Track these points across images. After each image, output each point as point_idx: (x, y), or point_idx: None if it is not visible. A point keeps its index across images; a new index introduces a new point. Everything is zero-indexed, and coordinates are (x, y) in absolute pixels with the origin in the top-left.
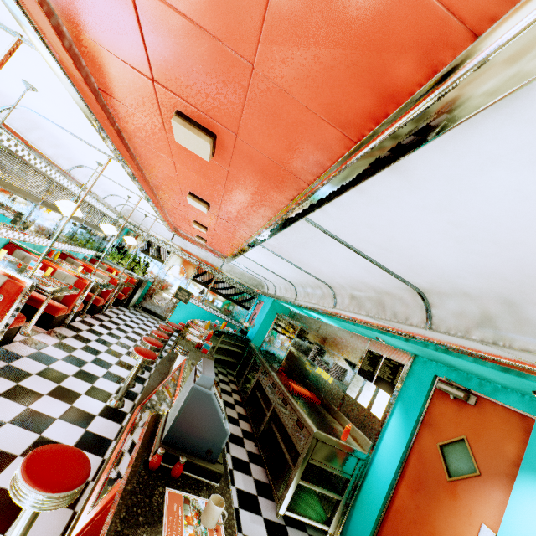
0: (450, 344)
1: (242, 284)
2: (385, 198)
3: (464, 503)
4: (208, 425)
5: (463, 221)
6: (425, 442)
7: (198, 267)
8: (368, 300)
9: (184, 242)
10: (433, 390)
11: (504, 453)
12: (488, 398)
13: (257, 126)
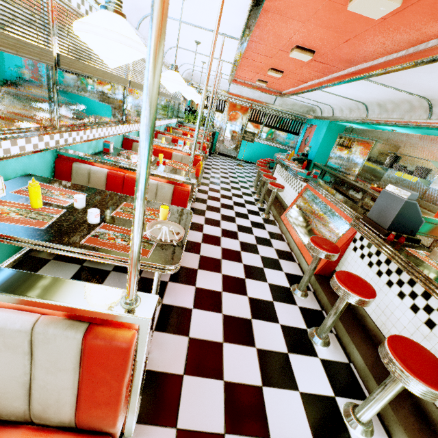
0: None
1: (294, 114)
2: None
3: None
4: (412, 219)
5: None
6: None
7: (250, 109)
8: None
9: (239, 89)
10: None
11: None
12: None
13: None
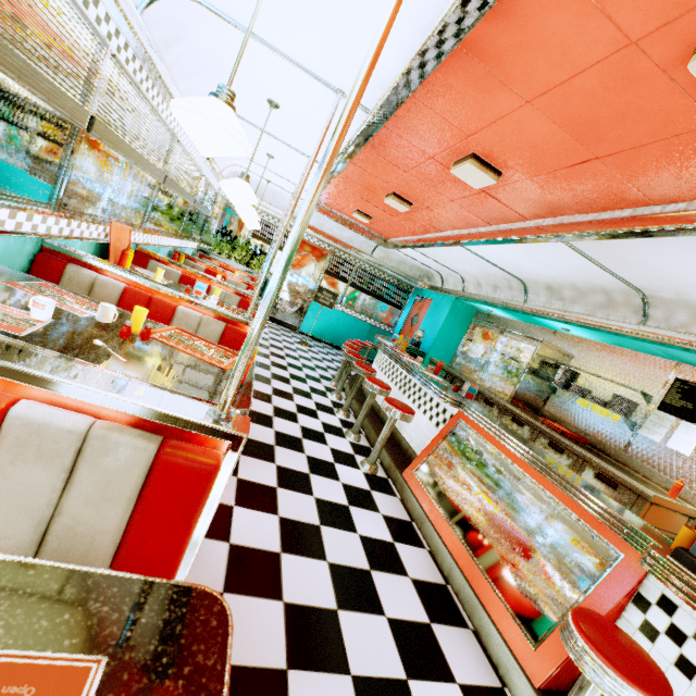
0: None
1: (400, 276)
2: None
3: None
4: None
5: None
6: None
7: (331, 254)
8: None
9: (319, 219)
10: None
11: None
12: None
13: None
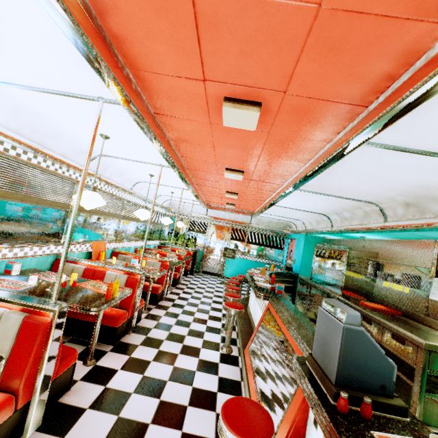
0: None
1: (272, 230)
2: None
3: None
4: (372, 361)
5: None
6: None
7: (231, 228)
8: (433, 201)
9: (216, 212)
10: None
11: None
12: None
13: (312, 71)
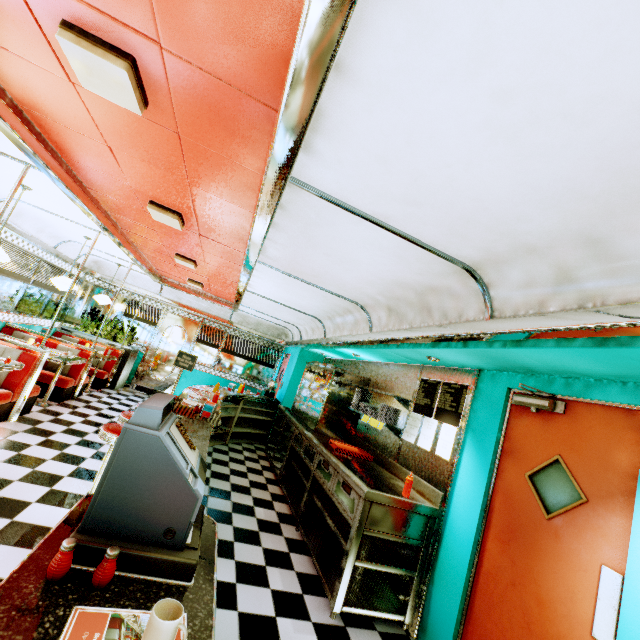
0: (522, 327)
1: (260, 336)
2: (390, 78)
3: (573, 544)
4: (162, 489)
5: (513, 82)
6: (509, 476)
7: (201, 324)
8: (410, 307)
9: (177, 294)
10: (509, 408)
11: (614, 465)
12: (580, 399)
13: (178, 4)
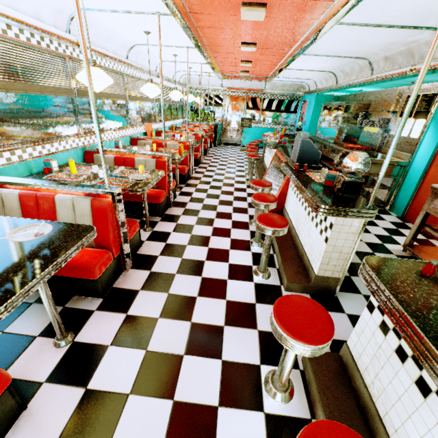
0: None
1: (285, 94)
2: None
3: None
4: (311, 152)
5: None
6: None
7: (246, 97)
8: (399, 55)
9: (231, 82)
10: None
11: None
12: None
13: None
